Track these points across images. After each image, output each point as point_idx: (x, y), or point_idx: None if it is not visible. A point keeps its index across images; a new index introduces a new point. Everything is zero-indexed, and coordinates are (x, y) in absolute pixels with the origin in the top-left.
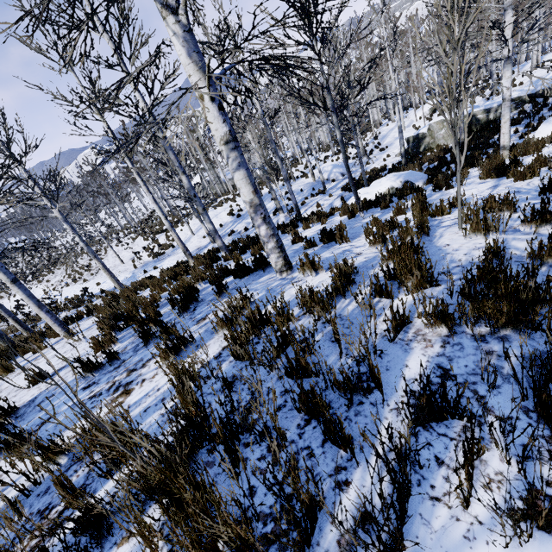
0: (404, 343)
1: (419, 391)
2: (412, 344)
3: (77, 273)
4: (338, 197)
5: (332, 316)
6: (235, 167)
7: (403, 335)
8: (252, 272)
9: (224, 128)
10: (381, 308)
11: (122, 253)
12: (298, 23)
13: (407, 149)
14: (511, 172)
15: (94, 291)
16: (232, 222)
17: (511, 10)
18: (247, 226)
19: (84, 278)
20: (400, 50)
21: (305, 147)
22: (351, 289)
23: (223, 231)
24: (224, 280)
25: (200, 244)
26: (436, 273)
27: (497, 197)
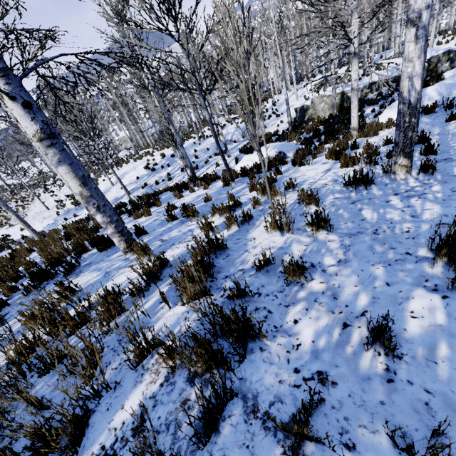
0: (141, 373)
1: (108, 448)
2: (145, 376)
3: (4, 218)
4: (235, 158)
5: (119, 322)
6: (55, 163)
7: (147, 361)
8: (114, 245)
9: (34, 126)
10: (158, 317)
11: (48, 199)
12: (149, 12)
13: (296, 117)
14: (342, 158)
15: (17, 237)
16: (147, 175)
17: (356, 13)
18: (158, 180)
19: (9, 223)
20: (285, 33)
21: (221, 107)
22: (155, 286)
23: (139, 183)
24: (91, 250)
25: (118, 194)
26: (222, 277)
27: (321, 183)
